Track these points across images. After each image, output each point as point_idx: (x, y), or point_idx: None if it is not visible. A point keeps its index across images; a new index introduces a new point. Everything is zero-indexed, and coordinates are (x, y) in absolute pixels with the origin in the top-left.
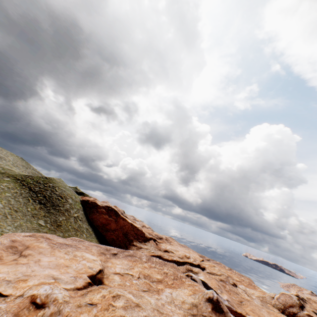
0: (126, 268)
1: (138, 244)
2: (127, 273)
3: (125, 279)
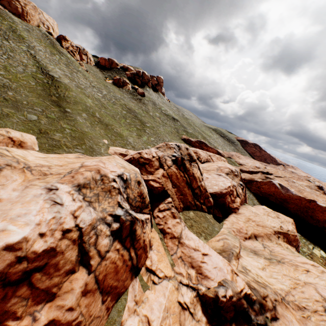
0: None
1: None
2: None
3: None
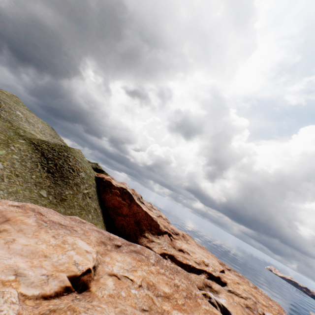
0: (127, 269)
1: (150, 236)
2: (126, 277)
3: (121, 286)
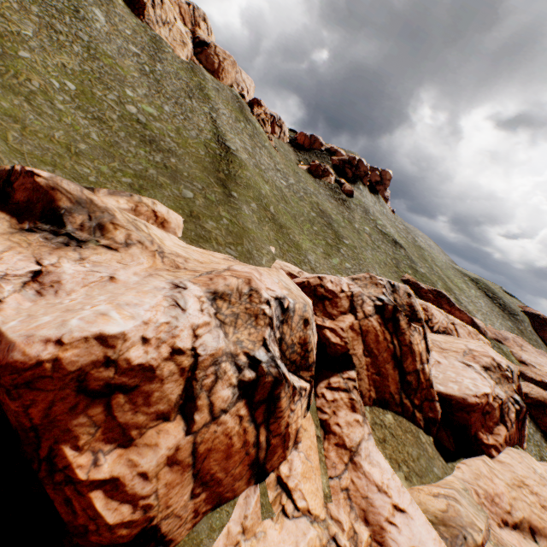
0: None
1: None
2: None
3: None
